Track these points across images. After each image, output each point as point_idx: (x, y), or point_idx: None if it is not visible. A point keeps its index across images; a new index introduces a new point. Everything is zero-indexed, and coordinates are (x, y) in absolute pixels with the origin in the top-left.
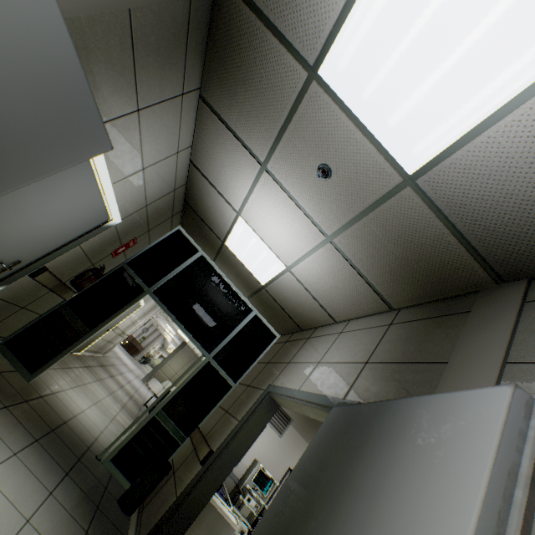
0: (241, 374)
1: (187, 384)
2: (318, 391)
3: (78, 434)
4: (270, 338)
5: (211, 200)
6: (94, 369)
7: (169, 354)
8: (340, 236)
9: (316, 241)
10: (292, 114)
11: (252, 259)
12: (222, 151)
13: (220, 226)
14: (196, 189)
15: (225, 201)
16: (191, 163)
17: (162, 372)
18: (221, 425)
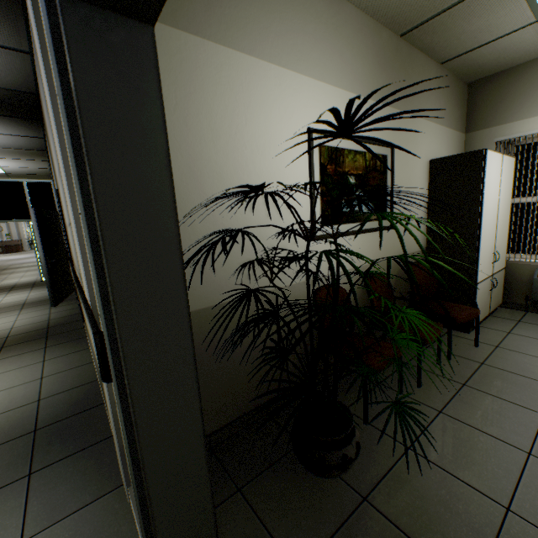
0: None
1: None
2: None
3: (26, 284)
4: (49, 186)
5: None
6: (2, 273)
7: None
8: None
9: None
10: None
11: None
12: None
13: None
14: None
15: None
16: None
17: None
18: None
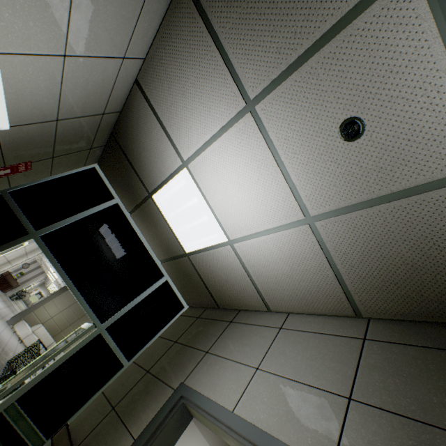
0: (137, 349)
1: (64, 363)
2: (273, 429)
3: None
4: (177, 309)
5: (150, 139)
6: None
7: (48, 291)
8: (329, 220)
9: (288, 218)
10: (338, 30)
11: (184, 221)
12: (191, 73)
13: (152, 175)
14: (132, 121)
15: (170, 145)
16: (137, 84)
17: (35, 315)
18: (104, 434)
